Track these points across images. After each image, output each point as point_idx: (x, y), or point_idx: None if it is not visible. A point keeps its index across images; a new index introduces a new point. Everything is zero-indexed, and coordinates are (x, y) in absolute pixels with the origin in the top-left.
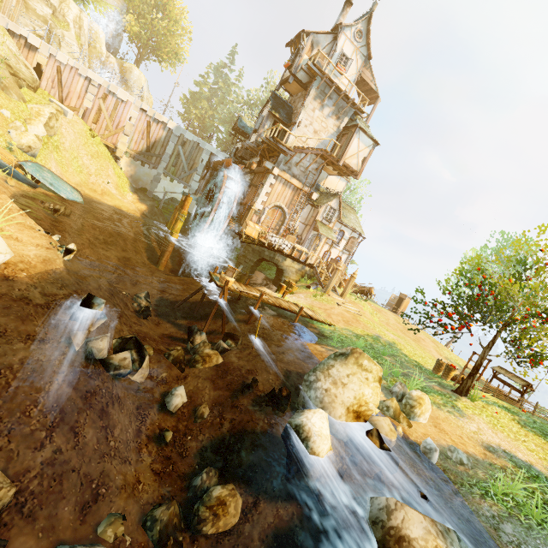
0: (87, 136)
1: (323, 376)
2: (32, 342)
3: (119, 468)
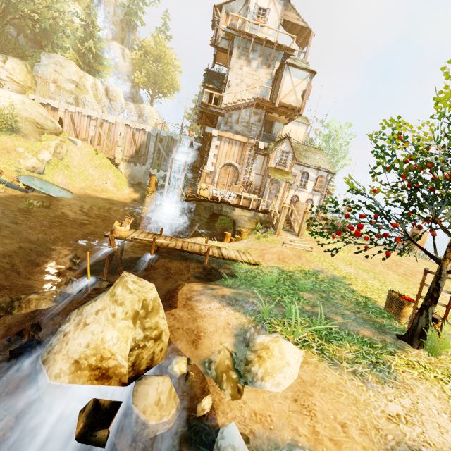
0: (93, 155)
1: (75, 314)
2: None
3: None
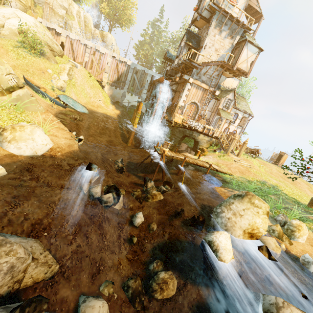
0: (88, 77)
1: (226, 209)
2: (63, 189)
3: (109, 256)
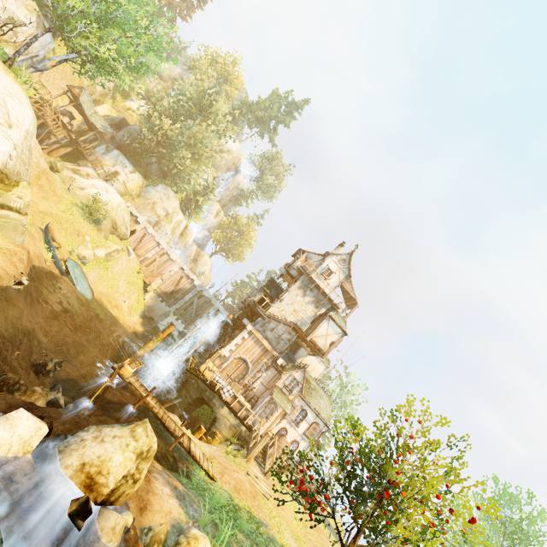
0: (135, 271)
1: (94, 429)
2: None
3: None
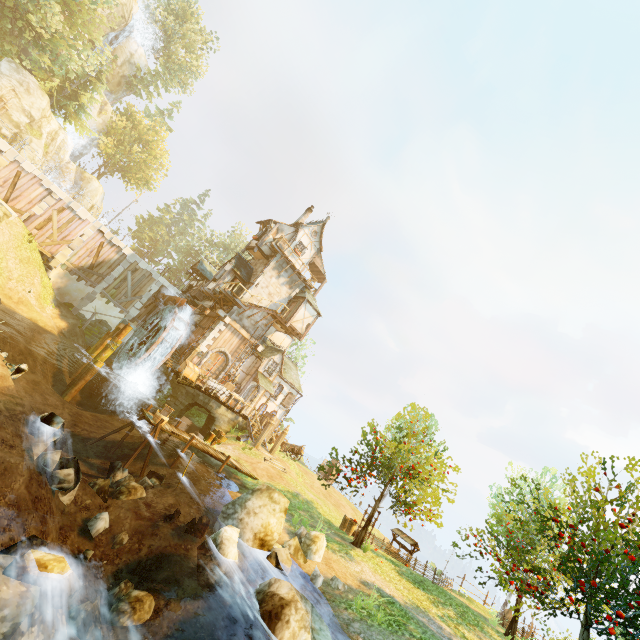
0: (23, 240)
1: (240, 507)
2: (5, 446)
3: None
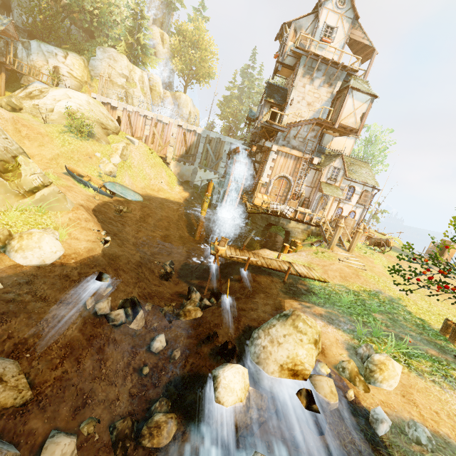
0: (148, 154)
1: (263, 334)
2: (62, 305)
3: (105, 388)
